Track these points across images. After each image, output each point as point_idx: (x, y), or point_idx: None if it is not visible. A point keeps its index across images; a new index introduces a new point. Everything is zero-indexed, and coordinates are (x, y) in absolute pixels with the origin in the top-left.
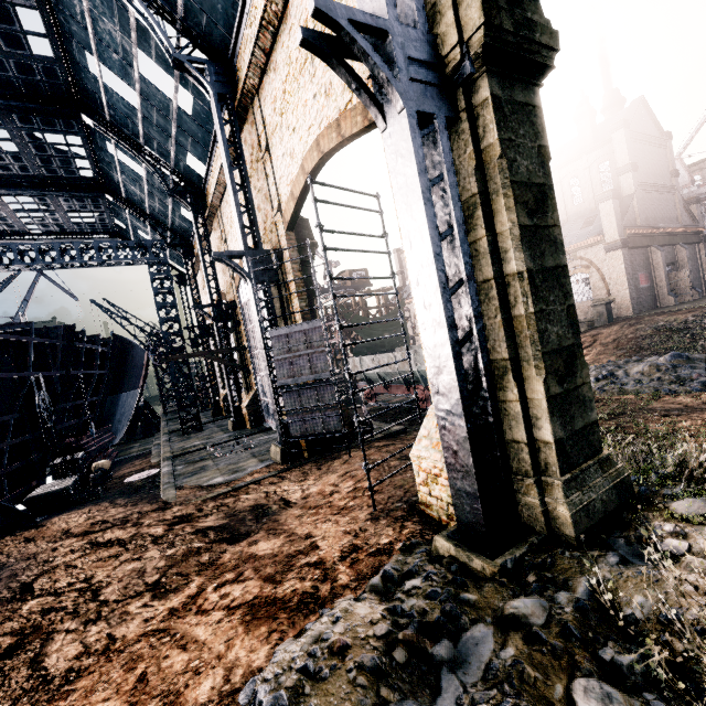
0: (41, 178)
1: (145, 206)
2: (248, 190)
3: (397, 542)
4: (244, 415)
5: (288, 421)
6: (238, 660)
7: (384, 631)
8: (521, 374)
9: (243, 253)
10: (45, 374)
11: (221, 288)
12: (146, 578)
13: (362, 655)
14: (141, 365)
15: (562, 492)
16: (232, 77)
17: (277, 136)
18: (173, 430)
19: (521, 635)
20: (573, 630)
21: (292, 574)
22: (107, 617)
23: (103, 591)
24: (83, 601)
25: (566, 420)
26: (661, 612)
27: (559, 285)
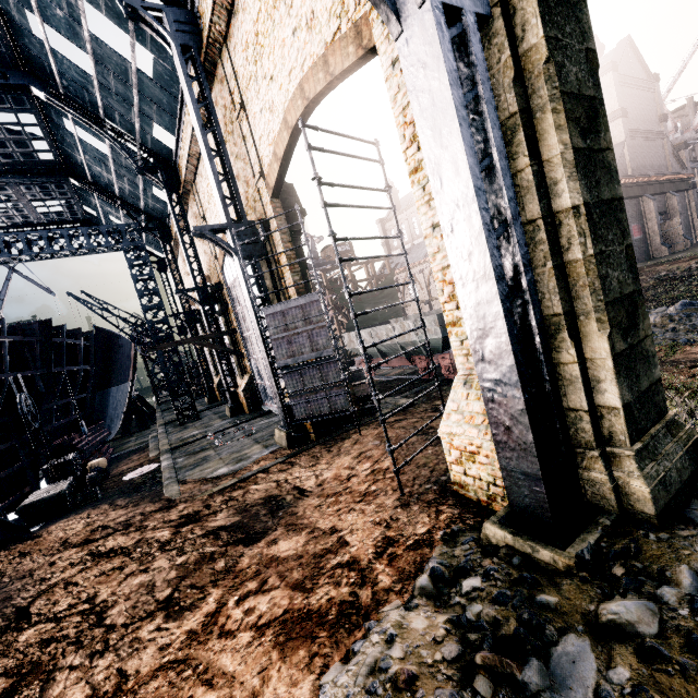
0: None
1: (114, 189)
2: (225, 155)
3: (436, 530)
4: (241, 400)
5: (291, 404)
6: (278, 697)
7: (455, 653)
8: (577, 331)
9: (226, 226)
10: (25, 374)
11: (204, 270)
12: (156, 594)
13: (438, 693)
14: (129, 357)
15: (634, 464)
16: (194, 26)
17: (252, 89)
18: (169, 421)
19: (630, 650)
20: None
21: (324, 578)
22: (116, 646)
23: (108, 613)
24: (86, 627)
25: (632, 381)
26: None
27: (617, 221)
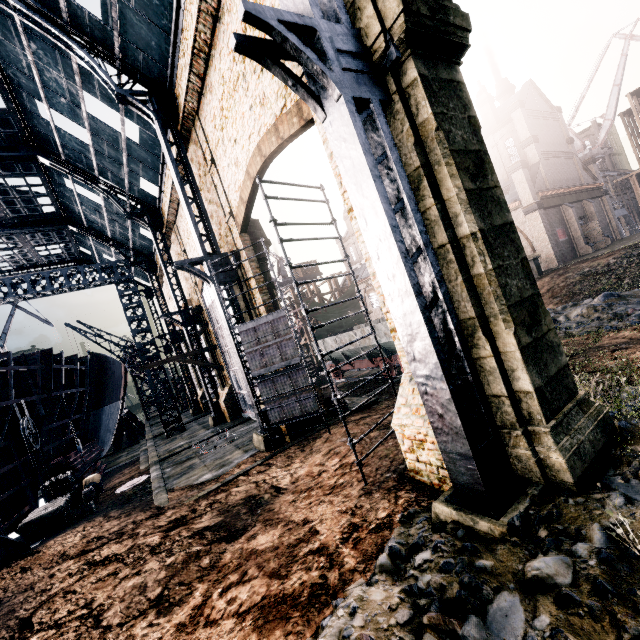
0: (6, 219)
1: (106, 232)
2: (200, 201)
3: (395, 514)
4: (222, 409)
5: (266, 410)
6: None
7: (406, 617)
8: (490, 330)
9: (203, 258)
10: (27, 400)
11: (186, 295)
12: (148, 593)
13: None
14: (120, 377)
15: (551, 439)
16: (172, 104)
17: (220, 149)
18: (157, 434)
19: (551, 599)
20: (606, 586)
21: (297, 565)
22: None
23: (105, 615)
24: (85, 630)
25: (541, 368)
26: None
27: (510, 240)
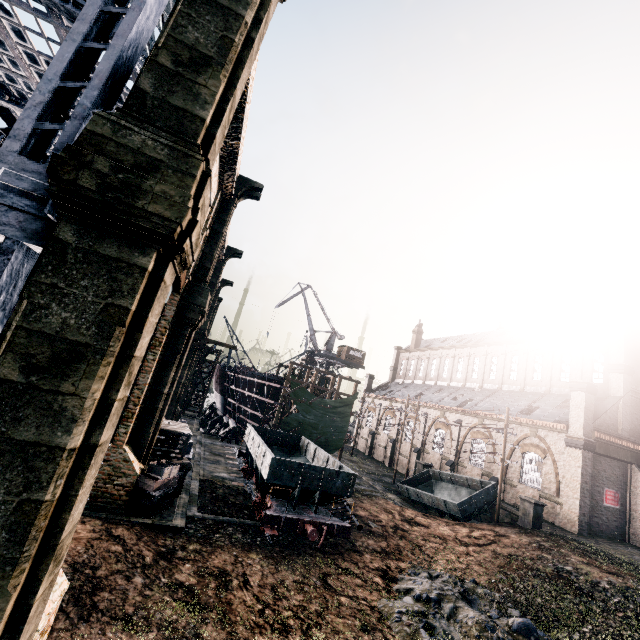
0: None
1: None
2: None
3: None
4: None
5: None
6: None
7: None
8: None
9: None
10: None
11: None
12: None
13: None
14: None
15: None
16: None
17: None
18: None
19: None
20: None
21: None
22: None
23: None
24: None
25: None
26: None
27: (27, 467)
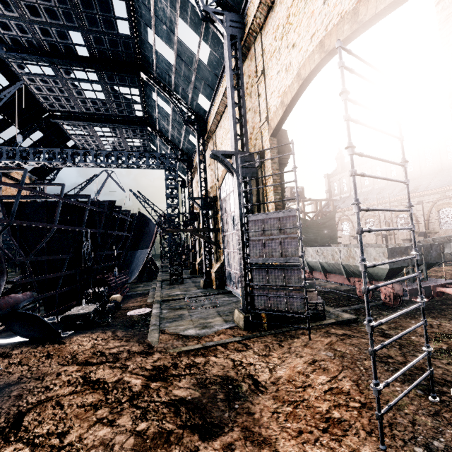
0: (115, 116)
1: (168, 135)
2: (243, 105)
3: None
4: (212, 278)
5: (254, 294)
6: None
7: None
8: None
9: (233, 153)
10: (92, 230)
11: (207, 188)
12: None
13: None
14: (152, 234)
15: None
16: (241, 24)
17: (274, 58)
18: (164, 279)
19: None
20: None
21: None
22: None
23: None
24: None
25: None
26: None
27: None
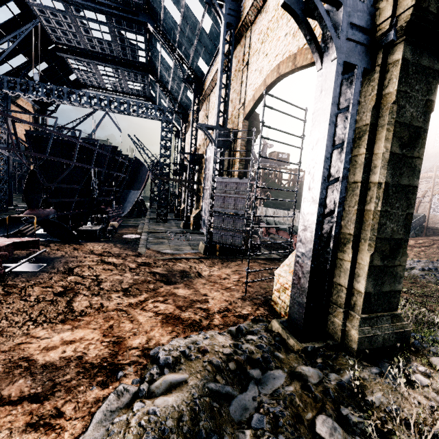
0: (119, 58)
1: (168, 86)
2: (228, 88)
3: (251, 315)
4: (190, 221)
5: (213, 232)
6: (154, 336)
7: (228, 352)
8: (358, 246)
9: (215, 127)
10: (98, 169)
11: (197, 145)
12: (122, 285)
13: (213, 357)
14: (145, 178)
15: (358, 323)
16: (238, 13)
17: (255, 57)
18: (152, 218)
19: (300, 384)
20: (330, 392)
21: (191, 309)
22: (102, 295)
23: (102, 284)
24: (93, 285)
25: (378, 283)
26: (388, 406)
27: (406, 198)
